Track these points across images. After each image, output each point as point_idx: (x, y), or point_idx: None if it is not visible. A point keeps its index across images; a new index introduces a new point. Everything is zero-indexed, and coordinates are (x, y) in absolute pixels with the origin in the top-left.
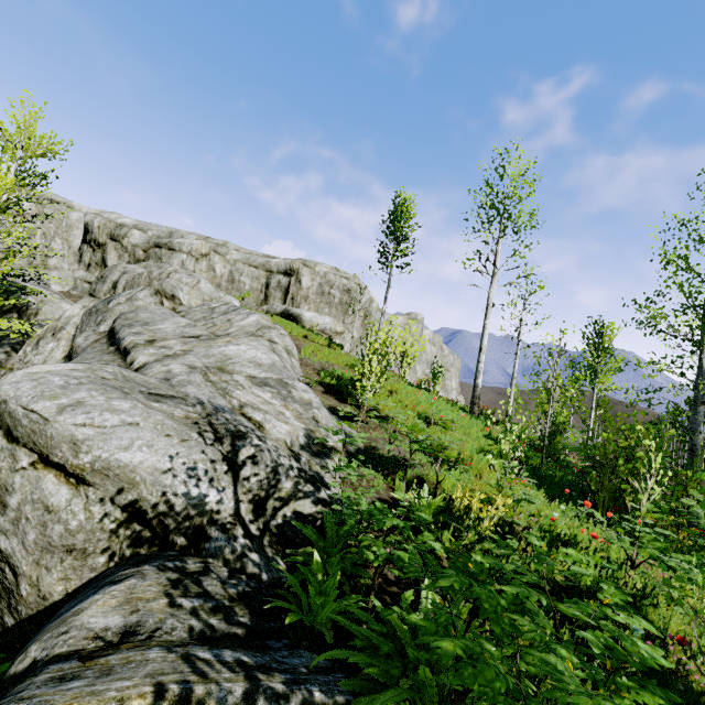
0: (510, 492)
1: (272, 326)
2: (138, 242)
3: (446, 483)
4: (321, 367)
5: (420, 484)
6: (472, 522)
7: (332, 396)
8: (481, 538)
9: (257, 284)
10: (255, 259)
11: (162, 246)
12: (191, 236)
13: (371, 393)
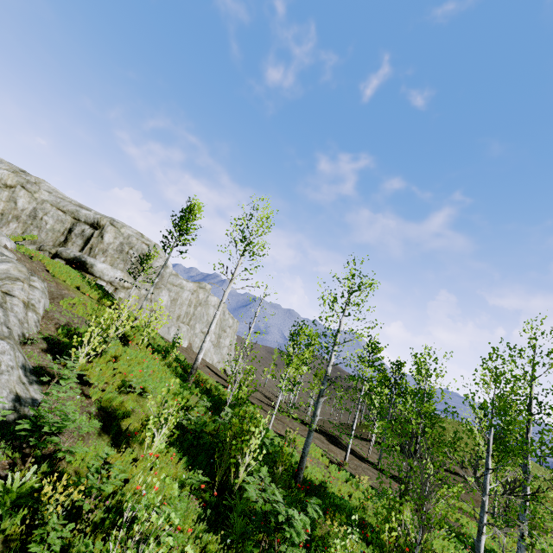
0: (141, 465)
1: (22, 278)
2: None
3: (77, 458)
4: (66, 322)
5: (51, 458)
6: (43, 507)
7: (50, 354)
8: (44, 522)
9: (60, 227)
10: (65, 205)
11: None
12: (0, 164)
13: (85, 359)
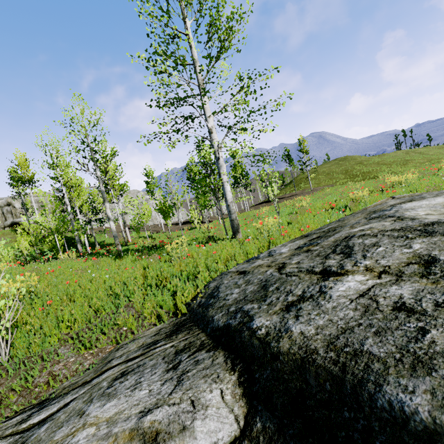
0: None
1: None
2: None
3: None
4: None
5: None
6: None
7: None
8: None
9: None
10: None
11: None
12: None
13: None
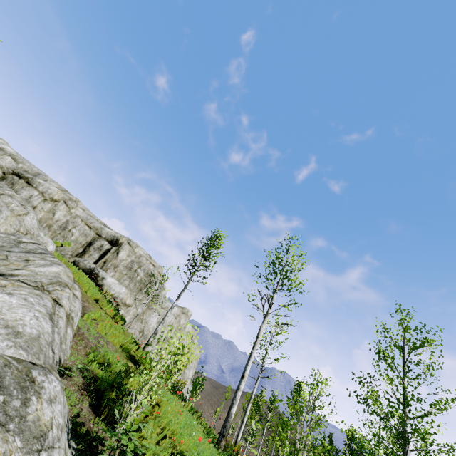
0: None
1: (69, 284)
2: (4, 165)
3: None
4: (94, 343)
5: None
6: None
7: (87, 396)
8: None
9: (83, 239)
10: (93, 221)
11: (23, 177)
12: (53, 183)
13: (135, 412)
